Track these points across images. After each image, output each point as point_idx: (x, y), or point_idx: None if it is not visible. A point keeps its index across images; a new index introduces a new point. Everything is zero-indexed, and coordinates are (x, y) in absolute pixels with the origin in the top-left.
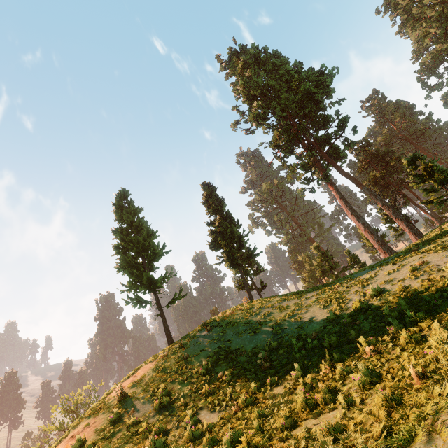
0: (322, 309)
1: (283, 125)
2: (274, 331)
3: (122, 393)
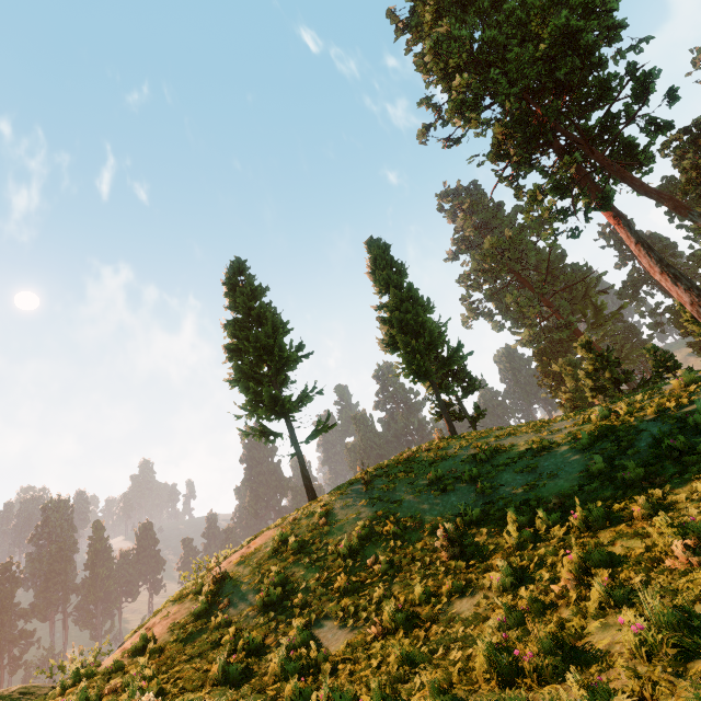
0: (580, 452)
1: (512, 112)
2: (477, 489)
3: (219, 573)
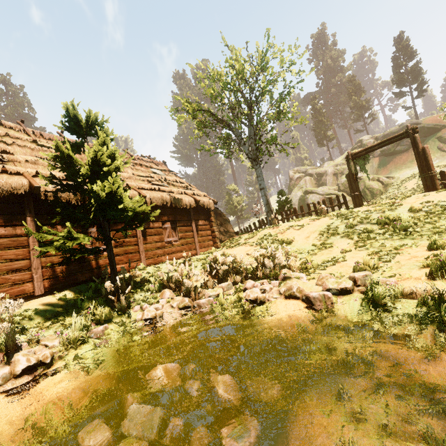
0: None
1: None
2: None
3: None
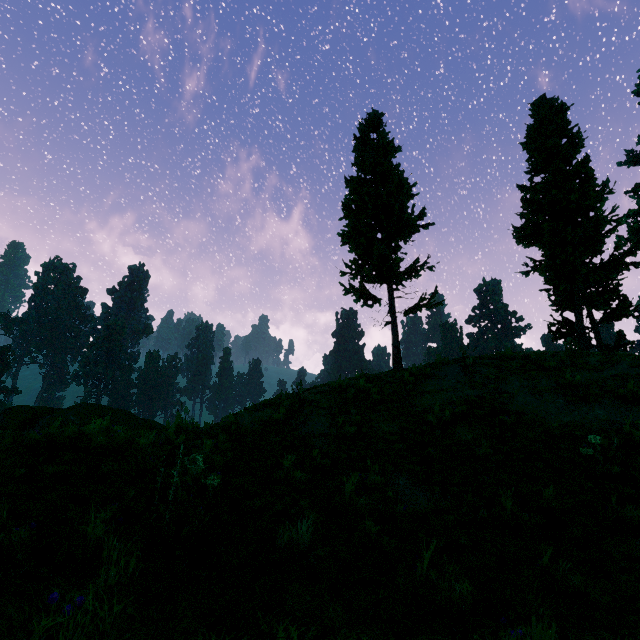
0: None
1: None
2: None
3: (301, 396)
